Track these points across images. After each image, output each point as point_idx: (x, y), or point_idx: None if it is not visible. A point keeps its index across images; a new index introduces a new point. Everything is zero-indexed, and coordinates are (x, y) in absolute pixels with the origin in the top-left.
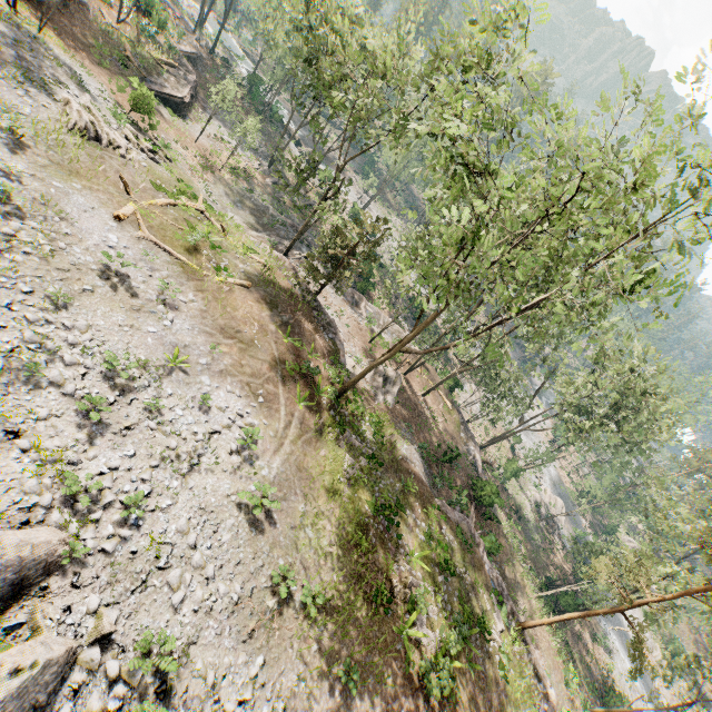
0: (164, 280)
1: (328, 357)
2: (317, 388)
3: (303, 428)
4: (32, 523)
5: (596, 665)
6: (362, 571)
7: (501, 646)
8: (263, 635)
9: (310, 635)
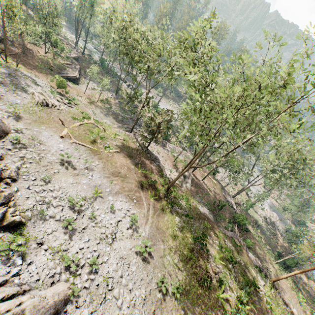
0: (85, 159)
1: (158, 174)
2: (157, 189)
3: (155, 209)
4: (55, 282)
5: (311, 290)
6: (195, 271)
7: (265, 293)
8: (159, 311)
9: (179, 307)
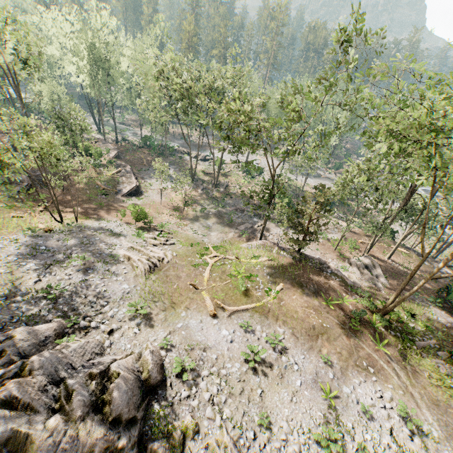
0: (267, 336)
1: (347, 290)
2: (371, 323)
3: (401, 366)
4: None
5: None
6: None
7: None
8: None
9: None
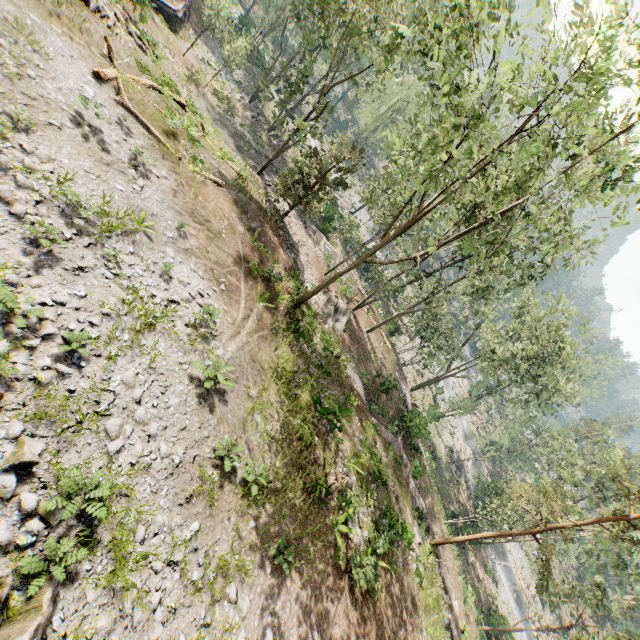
0: (138, 147)
1: (289, 272)
2: (277, 294)
3: (260, 325)
4: None
5: (485, 592)
6: (303, 463)
7: (418, 556)
8: (201, 503)
9: (249, 512)
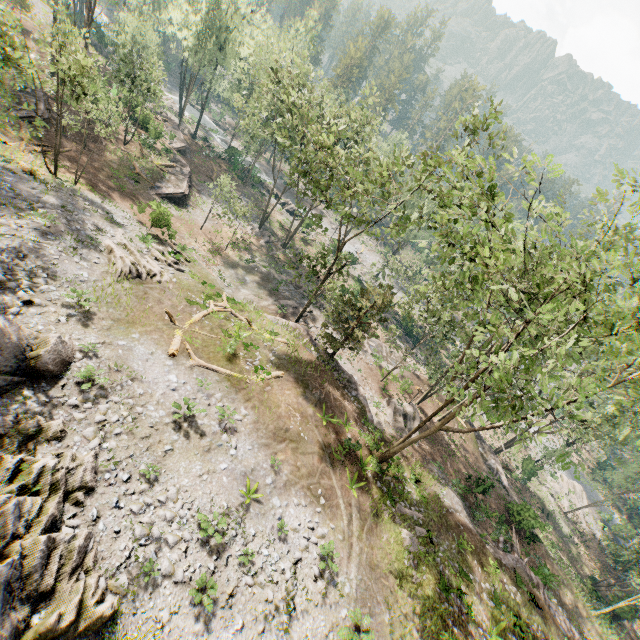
0: (221, 407)
1: (359, 420)
2: (361, 462)
3: (362, 516)
4: None
5: None
6: None
7: None
8: None
9: None
